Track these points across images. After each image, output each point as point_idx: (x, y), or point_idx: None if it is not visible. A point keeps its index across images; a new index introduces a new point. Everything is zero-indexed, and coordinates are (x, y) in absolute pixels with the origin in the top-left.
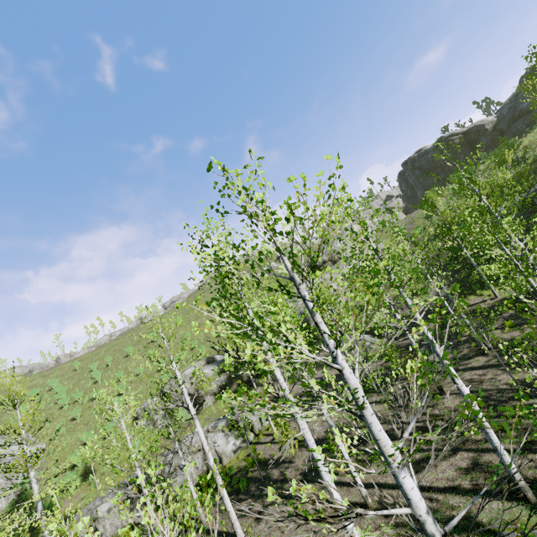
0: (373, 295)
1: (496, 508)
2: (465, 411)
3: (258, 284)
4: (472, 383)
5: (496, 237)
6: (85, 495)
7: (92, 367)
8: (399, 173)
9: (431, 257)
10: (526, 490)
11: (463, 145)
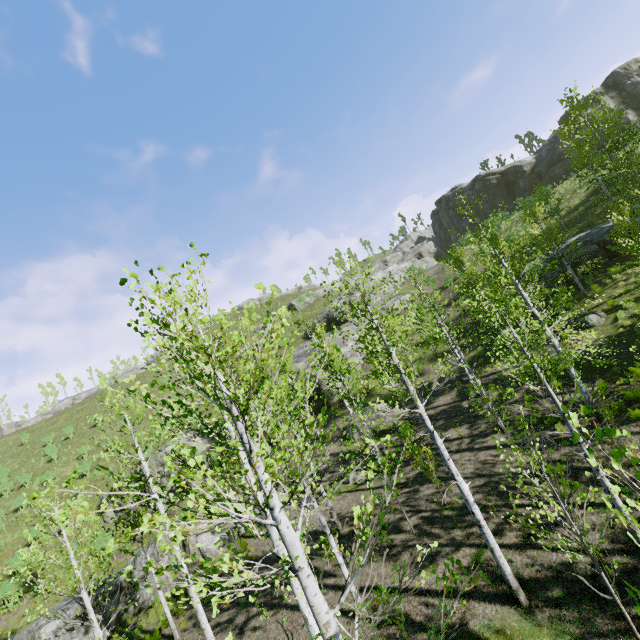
0: (306, 449)
1: (489, 613)
2: (418, 558)
3: (182, 424)
4: (486, 465)
5: (504, 319)
6: (28, 610)
7: (46, 440)
8: (433, 212)
9: (459, 314)
10: (519, 593)
11: (500, 187)
